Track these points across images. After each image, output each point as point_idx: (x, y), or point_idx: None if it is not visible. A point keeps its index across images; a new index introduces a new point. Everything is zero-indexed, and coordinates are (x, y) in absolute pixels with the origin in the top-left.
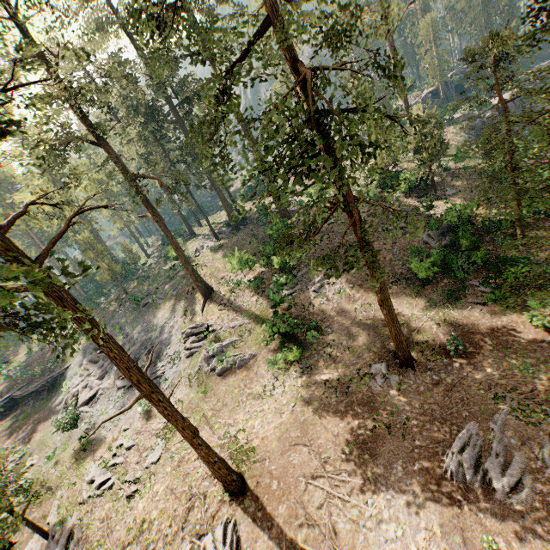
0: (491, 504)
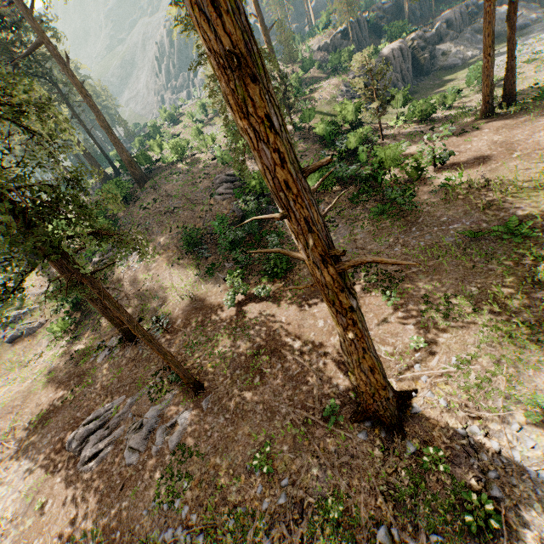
0: (72, 471)
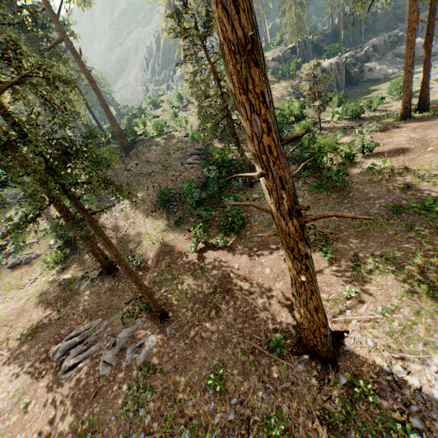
0: (54, 377)
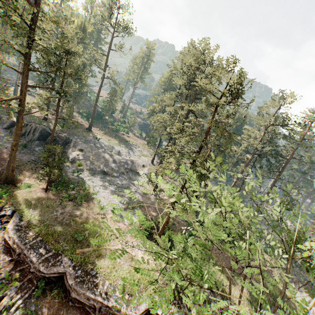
0: None
